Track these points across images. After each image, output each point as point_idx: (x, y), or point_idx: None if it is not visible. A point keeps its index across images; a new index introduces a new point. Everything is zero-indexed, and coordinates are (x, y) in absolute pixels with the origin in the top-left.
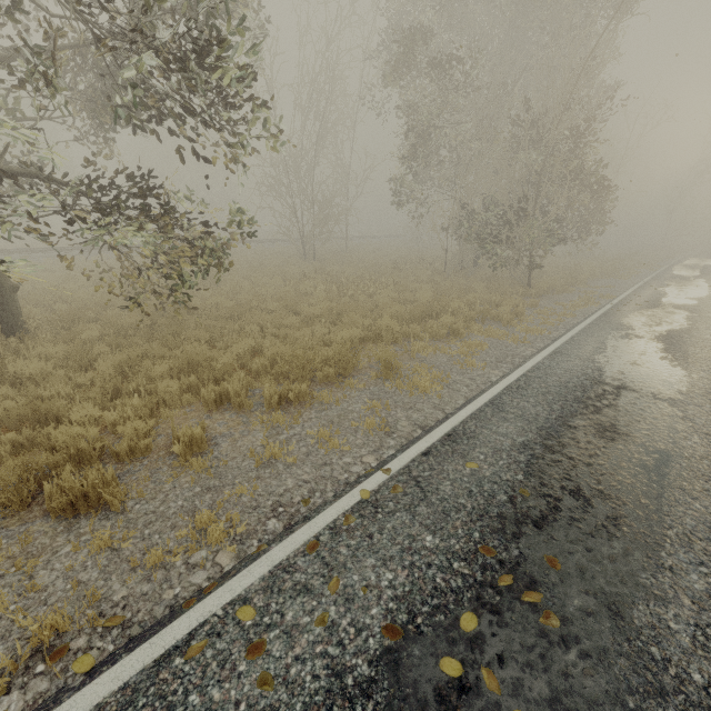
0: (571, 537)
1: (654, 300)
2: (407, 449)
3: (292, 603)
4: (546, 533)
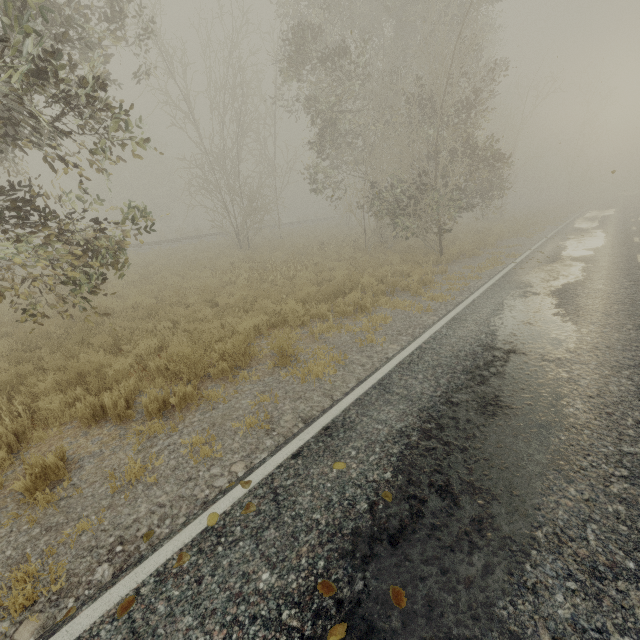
0: (427, 554)
1: (555, 254)
2: (278, 451)
3: None
4: (399, 552)
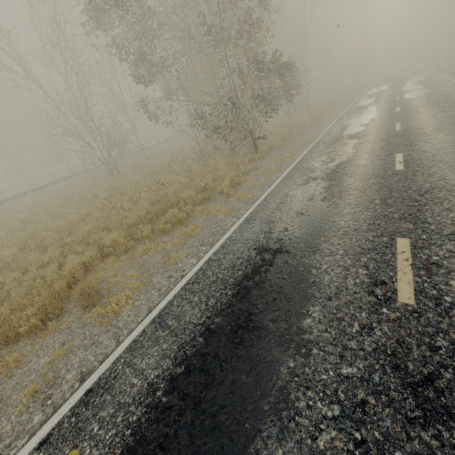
0: None
1: (338, 135)
2: (31, 438)
3: None
4: None
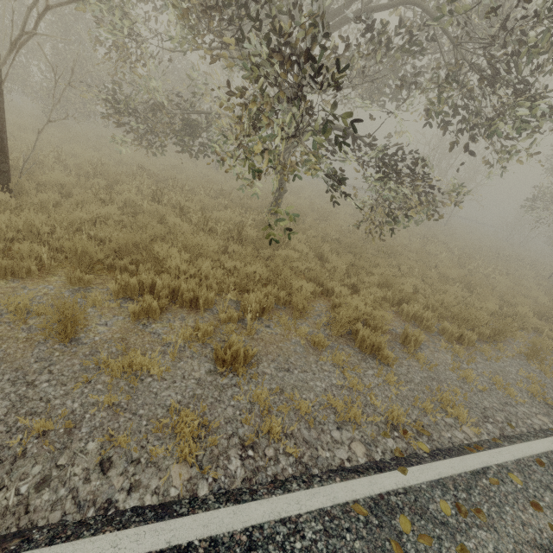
0: None
1: None
2: None
3: (544, 492)
4: None
